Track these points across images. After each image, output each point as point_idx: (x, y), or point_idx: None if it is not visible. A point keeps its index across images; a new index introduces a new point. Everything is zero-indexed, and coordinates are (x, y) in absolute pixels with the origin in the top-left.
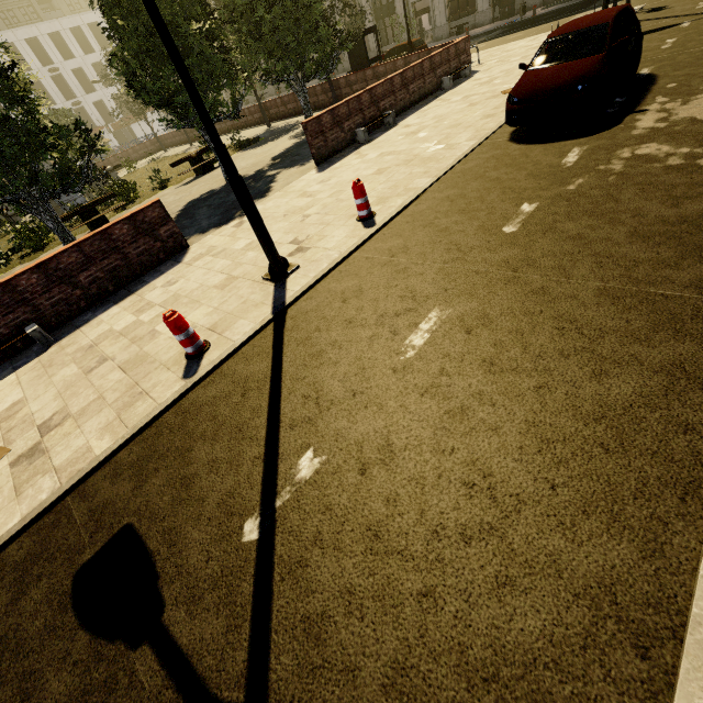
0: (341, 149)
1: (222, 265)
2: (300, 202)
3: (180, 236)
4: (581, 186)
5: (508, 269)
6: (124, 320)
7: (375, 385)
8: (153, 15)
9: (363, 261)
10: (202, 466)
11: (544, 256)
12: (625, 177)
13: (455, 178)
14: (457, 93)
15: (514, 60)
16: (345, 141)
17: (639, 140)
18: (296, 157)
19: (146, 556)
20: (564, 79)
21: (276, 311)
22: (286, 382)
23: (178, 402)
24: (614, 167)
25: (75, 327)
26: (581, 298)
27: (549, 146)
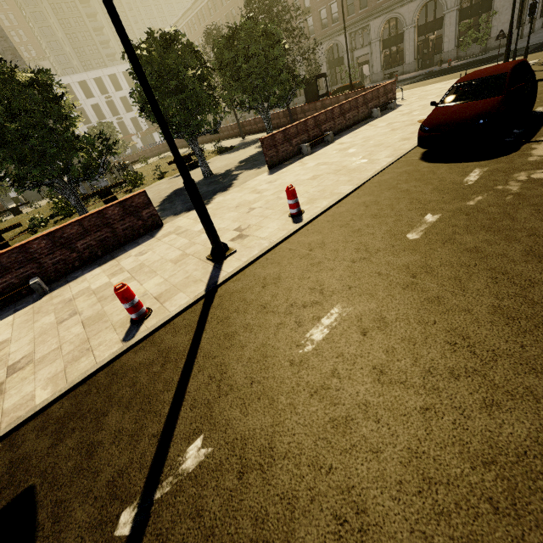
0: (288, 158)
1: (181, 243)
2: (250, 197)
3: (157, 217)
4: (480, 202)
5: (407, 274)
6: (100, 280)
7: (271, 375)
8: (134, 65)
9: (286, 252)
10: (109, 434)
11: (441, 265)
12: (521, 197)
13: (372, 187)
14: (383, 121)
15: (430, 98)
16: (292, 152)
17: (535, 165)
18: (256, 162)
19: (32, 528)
20: (467, 114)
21: (208, 288)
22: (199, 359)
23: (112, 363)
24: (511, 188)
25: (66, 282)
26: (475, 313)
27: (454, 166)
